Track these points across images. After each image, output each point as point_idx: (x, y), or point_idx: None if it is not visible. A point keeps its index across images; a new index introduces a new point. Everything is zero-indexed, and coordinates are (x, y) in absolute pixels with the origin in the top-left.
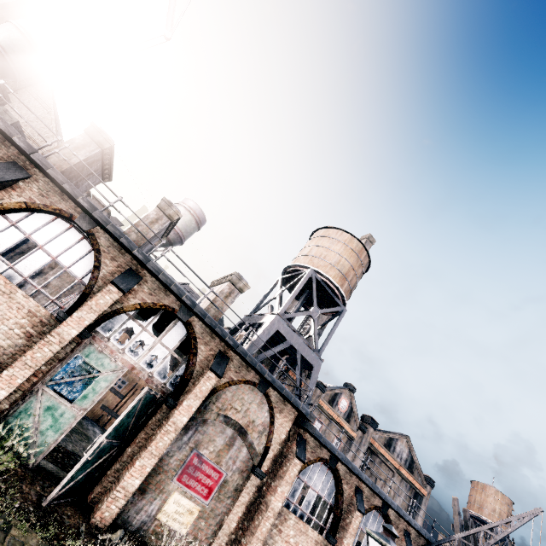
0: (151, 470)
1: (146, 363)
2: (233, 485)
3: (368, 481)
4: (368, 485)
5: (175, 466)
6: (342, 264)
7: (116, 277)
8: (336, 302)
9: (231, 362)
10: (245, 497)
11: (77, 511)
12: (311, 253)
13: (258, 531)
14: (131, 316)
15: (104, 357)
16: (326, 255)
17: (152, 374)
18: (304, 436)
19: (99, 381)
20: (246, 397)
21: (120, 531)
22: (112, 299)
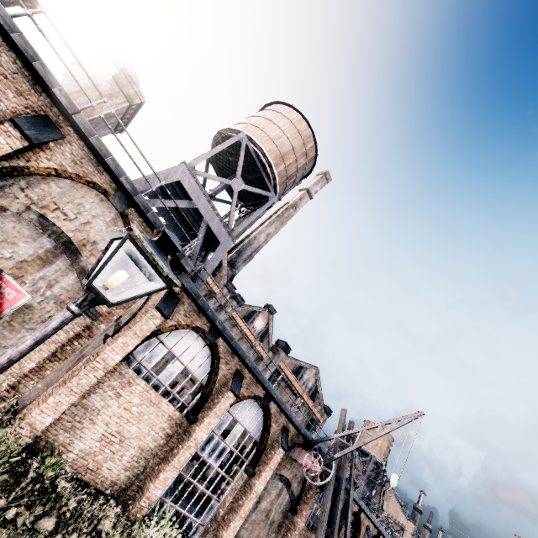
0: None
1: None
2: (42, 315)
3: (252, 364)
4: (251, 368)
5: None
6: (283, 141)
7: None
8: (266, 185)
9: (68, 144)
10: (59, 335)
11: None
12: (249, 122)
13: (74, 382)
14: None
15: None
16: (266, 126)
17: None
18: (177, 294)
19: None
20: (87, 205)
21: None
22: None
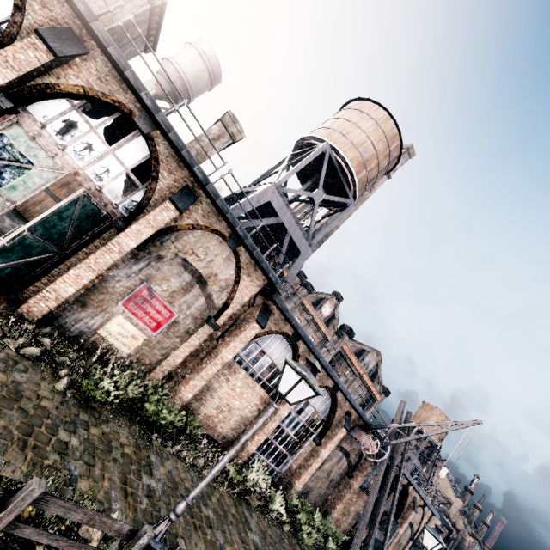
0: (93, 287)
1: (94, 174)
2: (184, 327)
3: (325, 363)
4: (324, 366)
5: (121, 291)
6: (366, 146)
7: (44, 28)
8: (346, 192)
9: (200, 203)
10: (195, 341)
11: (1, 298)
12: (333, 126)
13: (204, 372)
14: (75, 105)
15: (38, 148)
16: (350, 131)
17: (100, 188)
18: (270, 307)
19: (32, 175)
20: (211, 247)
21: (50, 329)
22: (37, 60)
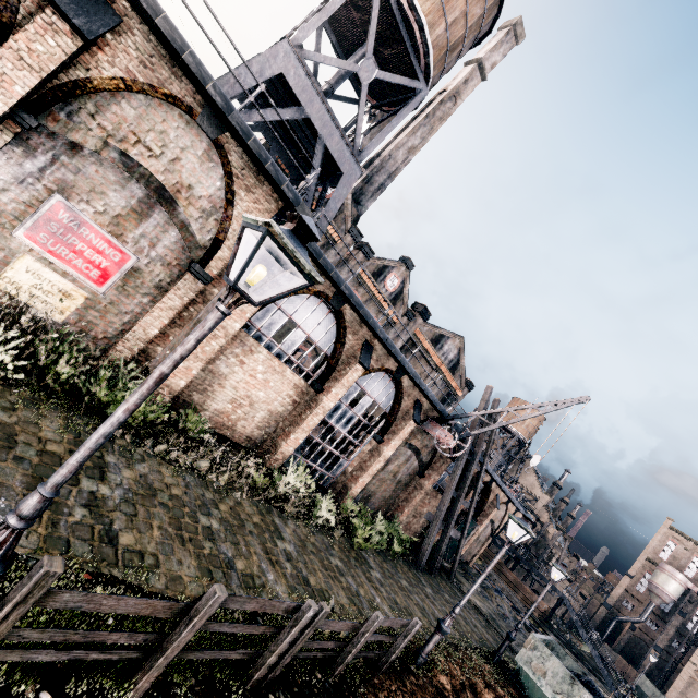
0: None
1: None
2: (152, 279)
3: (383, 335)
4: (382, 339)
5: (15, 211)
6: None
7: None
8: (413, 68)
9: (128, 32)
10: (174, 301)
11: None
12: None
13: (198, 349)
14: None
15: None
16: None
17: None
18: None
19: None
20: (172, 133)
21: None
22: None
